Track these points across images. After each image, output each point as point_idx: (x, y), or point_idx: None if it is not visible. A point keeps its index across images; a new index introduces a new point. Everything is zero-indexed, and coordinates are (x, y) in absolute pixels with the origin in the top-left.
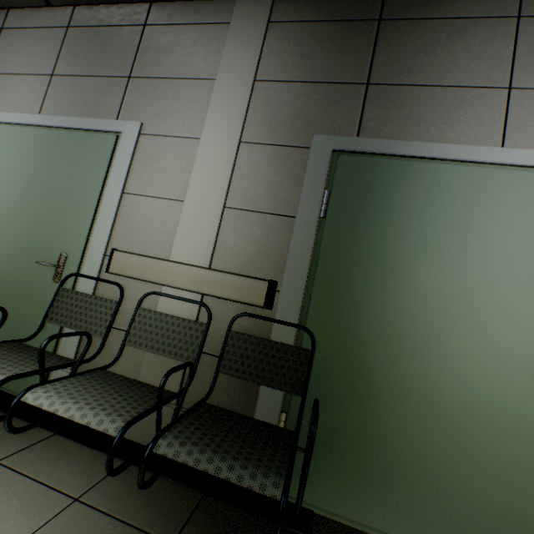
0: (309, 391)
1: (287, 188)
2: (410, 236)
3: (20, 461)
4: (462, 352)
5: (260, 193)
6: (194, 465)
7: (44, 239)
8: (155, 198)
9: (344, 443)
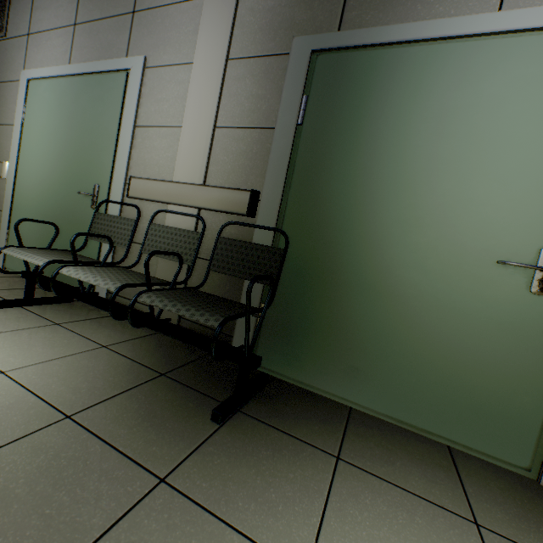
0: (284, 286)
1: (269, 100)
2: (384, 132)
3: (72, 326)
4: (425, 243)
5: (246, 109)
6: (163, 308)
7: (83, 175)
8: (160, 128)
9: (311, 327)
